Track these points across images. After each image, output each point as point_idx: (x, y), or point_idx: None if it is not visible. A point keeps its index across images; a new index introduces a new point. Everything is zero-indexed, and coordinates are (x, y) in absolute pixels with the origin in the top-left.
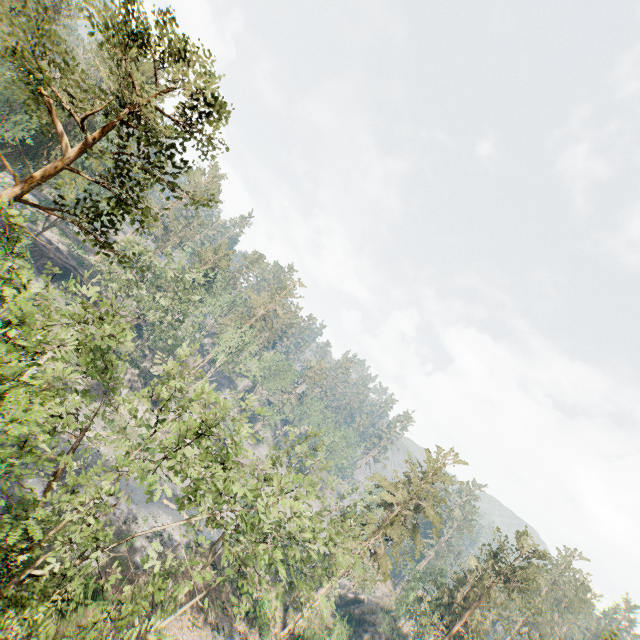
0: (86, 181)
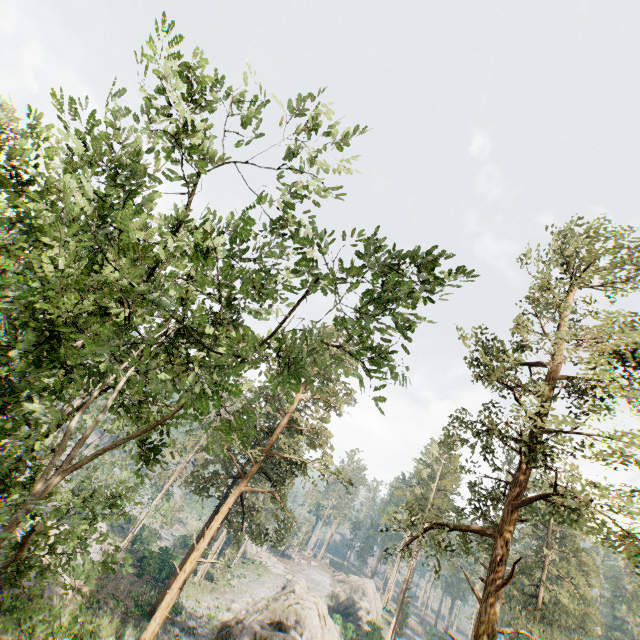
0: None
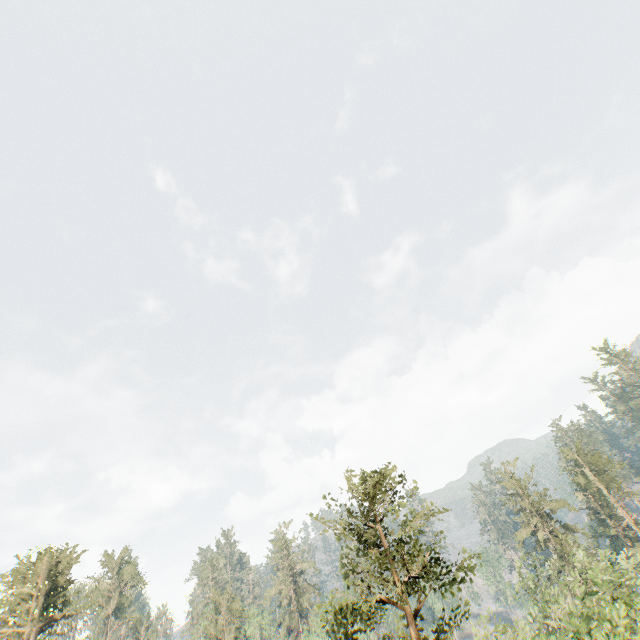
0: (401, 618)
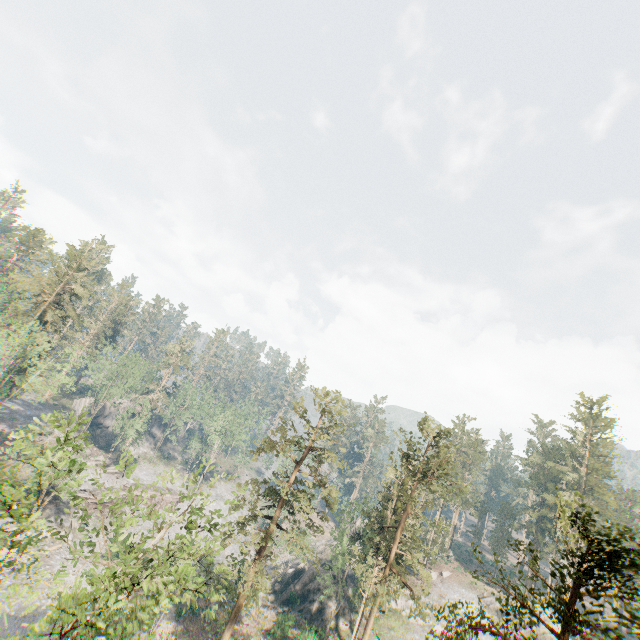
0: None
